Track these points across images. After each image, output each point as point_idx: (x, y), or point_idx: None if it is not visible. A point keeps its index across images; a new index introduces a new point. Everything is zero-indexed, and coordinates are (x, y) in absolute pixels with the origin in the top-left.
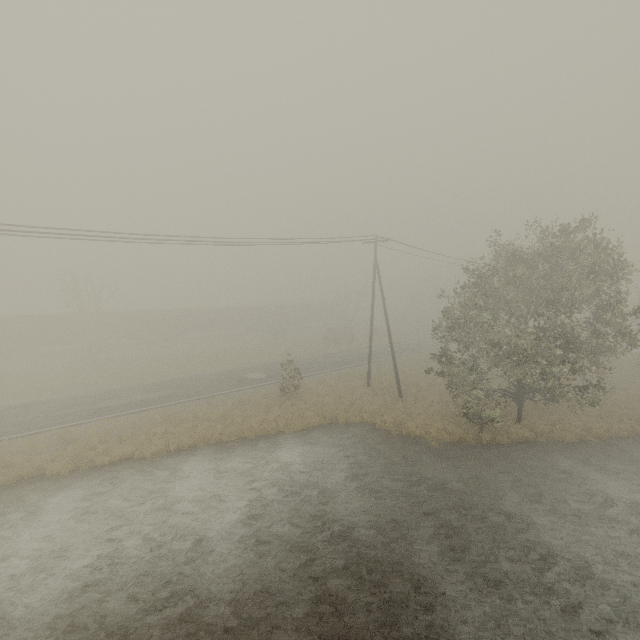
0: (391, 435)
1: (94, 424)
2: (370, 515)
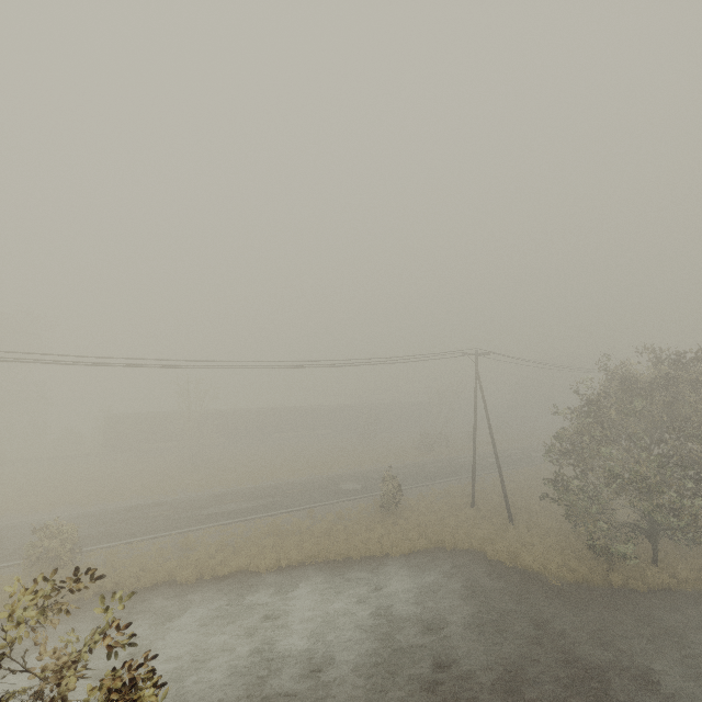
0: (505, 567)
1: (206, 531)
2: (493, 658)
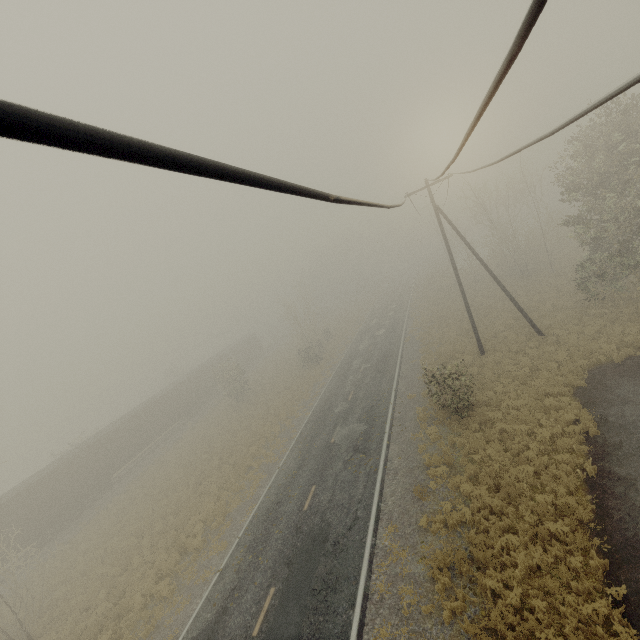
0: None
1: None
2: None
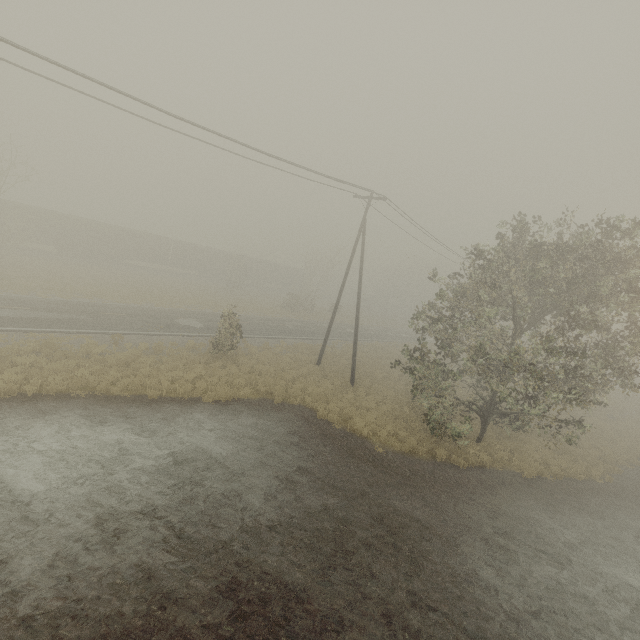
0: (333, 429)
1: None
2: (283, 545)
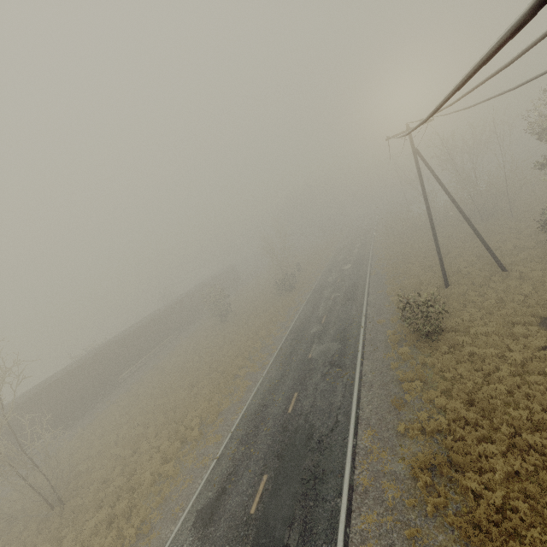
0: None
1: None
2: None
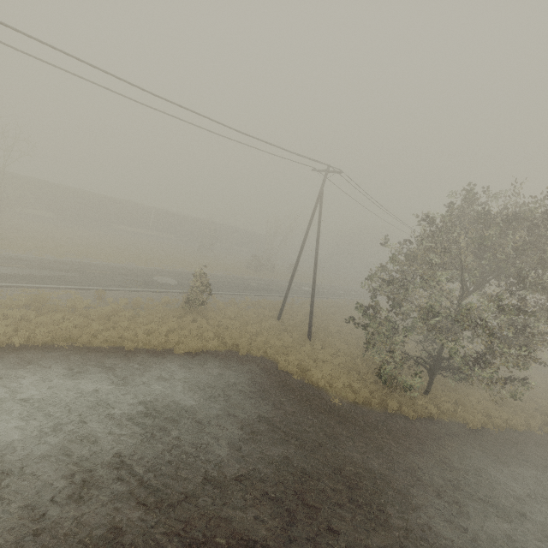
0: (292, 380)
1: None
2: (246, 499)
